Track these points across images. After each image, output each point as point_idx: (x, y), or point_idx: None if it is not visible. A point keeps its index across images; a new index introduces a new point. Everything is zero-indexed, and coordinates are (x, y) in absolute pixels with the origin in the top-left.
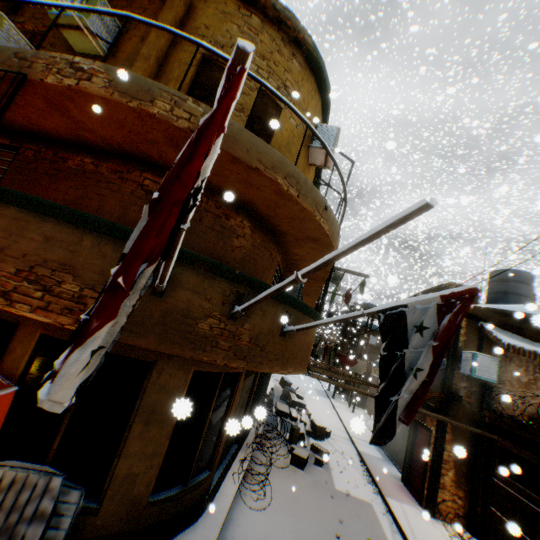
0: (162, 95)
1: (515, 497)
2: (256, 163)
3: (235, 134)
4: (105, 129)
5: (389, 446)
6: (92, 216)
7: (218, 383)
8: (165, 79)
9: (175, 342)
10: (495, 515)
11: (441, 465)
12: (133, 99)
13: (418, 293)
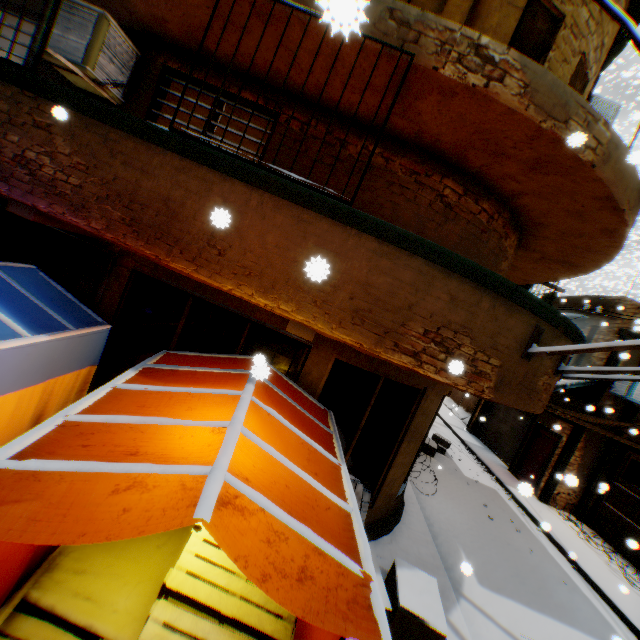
0: (576, 113)
1: (637, 501)
2: (624, 203)
3: (623, 168)
4: (445, 127)
5: (489, 438)
6: (500, 278)
7: (441, 401)
8: (480, 29)
9: (521, 399)
10: (608, 510)
11: (565, 467)
12: (547, 116)
13: (566, 297)
